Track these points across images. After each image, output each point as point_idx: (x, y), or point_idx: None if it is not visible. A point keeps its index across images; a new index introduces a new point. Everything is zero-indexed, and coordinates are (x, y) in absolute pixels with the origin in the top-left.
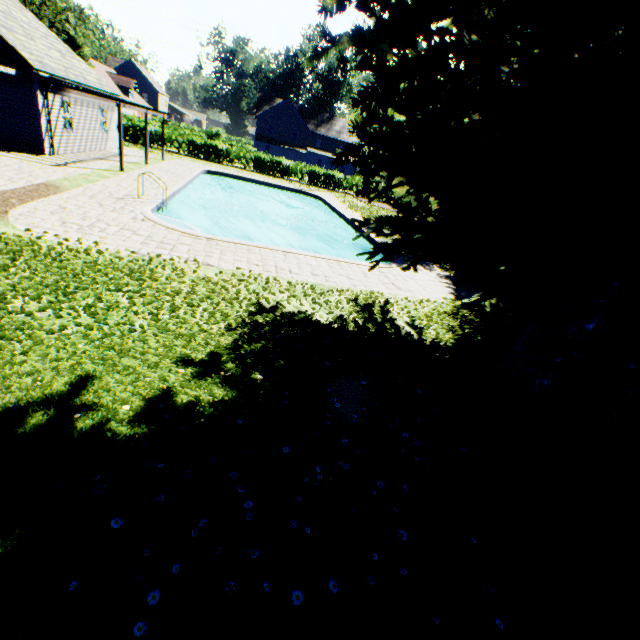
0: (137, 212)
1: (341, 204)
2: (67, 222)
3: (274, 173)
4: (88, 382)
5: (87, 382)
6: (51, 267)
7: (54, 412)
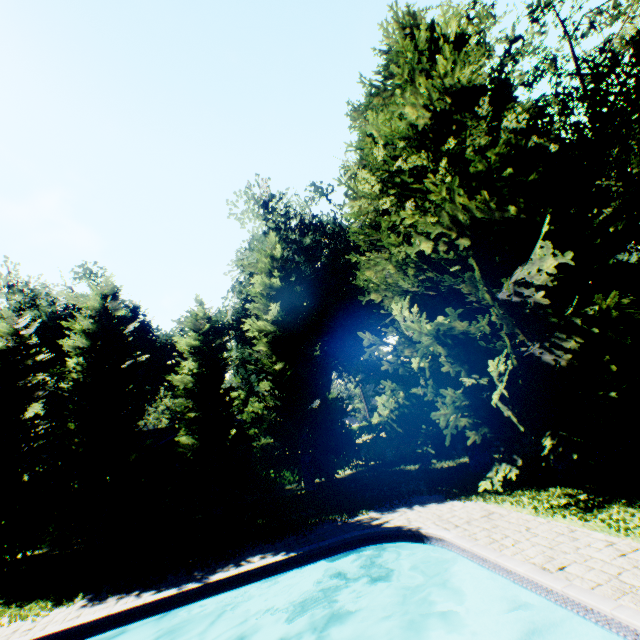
0: None
1: None
2: None
3: None
4: None
5: None
6: None
7: None
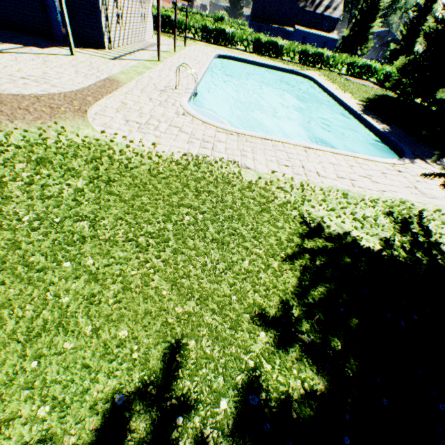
0: (177, 105)
1: (331, 84)
2: (129, 120)
3: (269, 54)
4: (179, 354)
5: (179, 356)
6: (125, 177)
7: (156, 412)
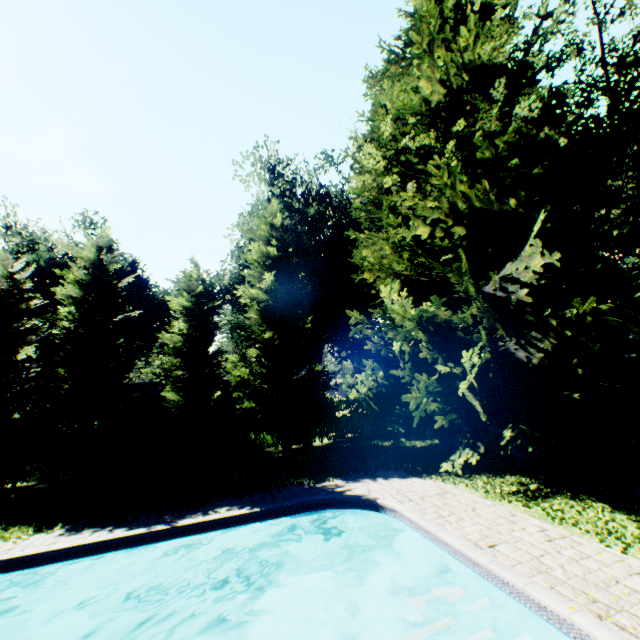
0: None
1: None
2: None
3: None
4: None
5: None
6: None
7: None
